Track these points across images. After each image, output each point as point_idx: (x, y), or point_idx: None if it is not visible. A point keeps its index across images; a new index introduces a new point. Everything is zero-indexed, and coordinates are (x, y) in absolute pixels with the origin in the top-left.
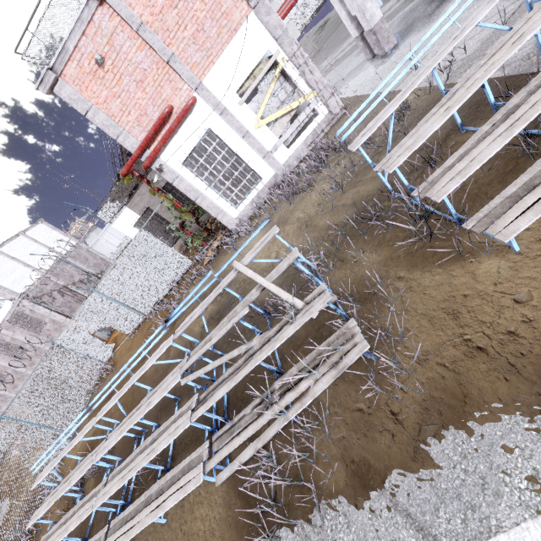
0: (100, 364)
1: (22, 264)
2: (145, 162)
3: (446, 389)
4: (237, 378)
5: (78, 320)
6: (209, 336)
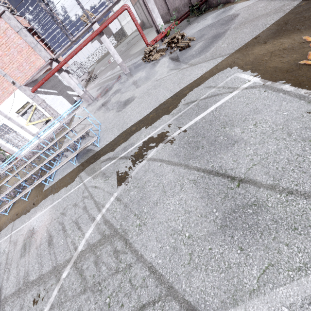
0: None
1: None
2: None
3: None
4: None
5: None
6: None
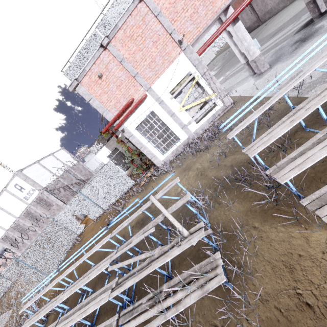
0: (75, 235)
1: (48, 170)
2: (115, 127)
3: None
4: (140, 276)
5: (68, 208)
6: (130, 239)
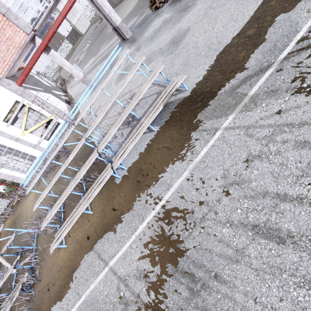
0: None
1: None
2: None
3: (39, 307)
4: None
5: None
6: None
